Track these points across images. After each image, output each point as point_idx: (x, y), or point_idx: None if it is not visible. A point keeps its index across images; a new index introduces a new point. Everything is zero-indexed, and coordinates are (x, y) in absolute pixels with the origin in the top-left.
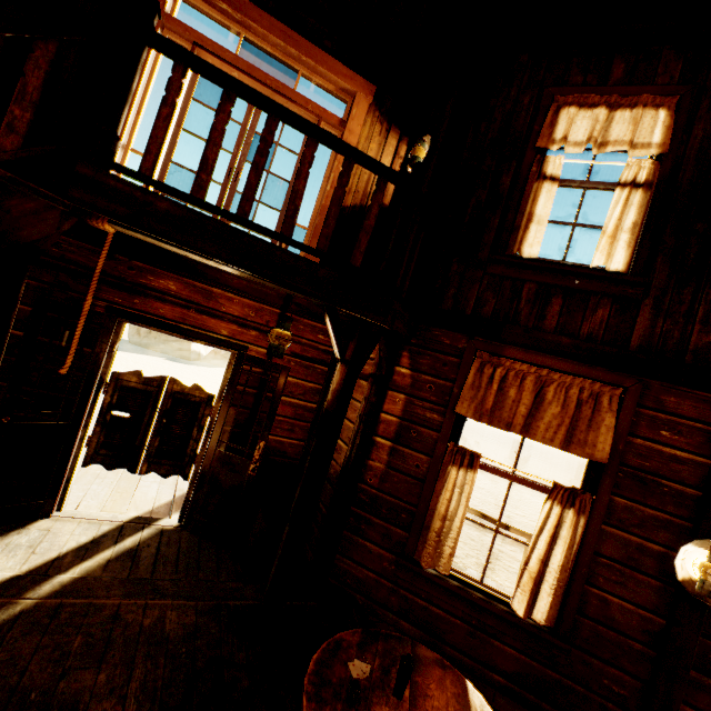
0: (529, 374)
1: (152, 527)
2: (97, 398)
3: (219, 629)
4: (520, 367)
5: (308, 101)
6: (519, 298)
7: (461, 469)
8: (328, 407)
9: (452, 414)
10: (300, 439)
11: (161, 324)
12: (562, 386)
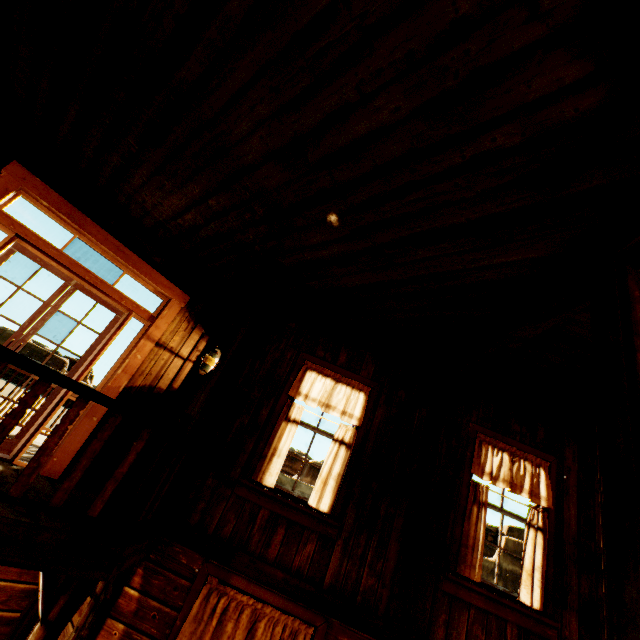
0: (247, 607)
1: None
2: None
3: None
4: (242, 597)
5: (123, 297)
6: (254, 522)
7: None
8: None
9: None
10: None
11: None
12: (272, 620)
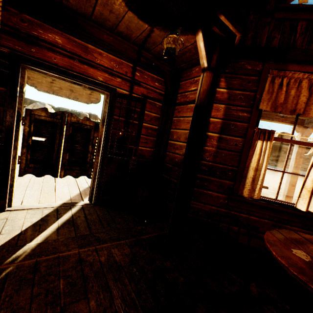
0: (303, 79)
1: (75, 207)
2: (18, 127)
3: (146, 252)
4: (298, 75)
5: None
6: (295, 32)
7: (264, 141)
8: (201, 103)
9: (256, 111)
10: (151, 147)
11: (56, 70)
12: None
